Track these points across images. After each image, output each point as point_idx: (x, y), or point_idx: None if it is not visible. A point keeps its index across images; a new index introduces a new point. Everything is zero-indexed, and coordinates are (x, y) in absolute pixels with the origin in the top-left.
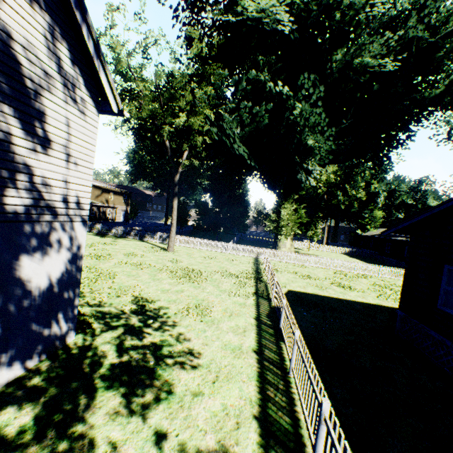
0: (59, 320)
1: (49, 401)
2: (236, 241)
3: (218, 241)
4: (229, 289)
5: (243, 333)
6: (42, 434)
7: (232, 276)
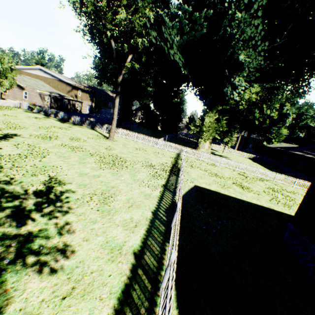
0: None
1: None
2: (168, 138)
3: (154, 137)
4: (142, 179)
5: (134, 228)
6: None
7: (151, 167)
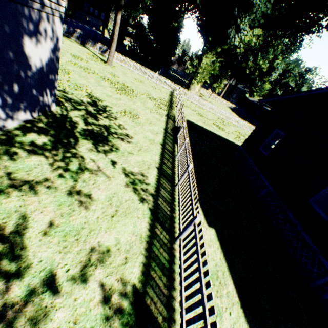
0: (47, 94)
1: (54, 136)
2: (160, 73)
3: (146, 69)
4: (151, 108)
5: (156, 134)
6: (57, 148)
7: (154, 100)
